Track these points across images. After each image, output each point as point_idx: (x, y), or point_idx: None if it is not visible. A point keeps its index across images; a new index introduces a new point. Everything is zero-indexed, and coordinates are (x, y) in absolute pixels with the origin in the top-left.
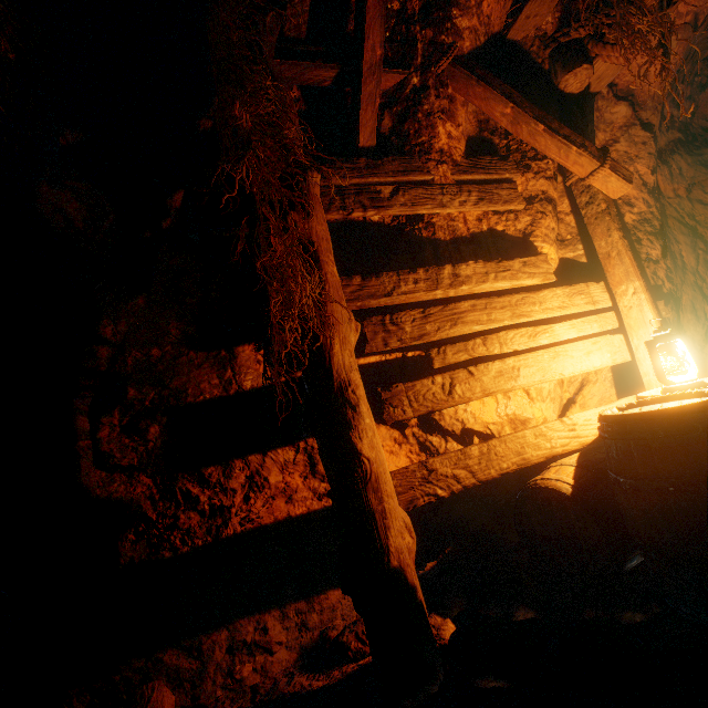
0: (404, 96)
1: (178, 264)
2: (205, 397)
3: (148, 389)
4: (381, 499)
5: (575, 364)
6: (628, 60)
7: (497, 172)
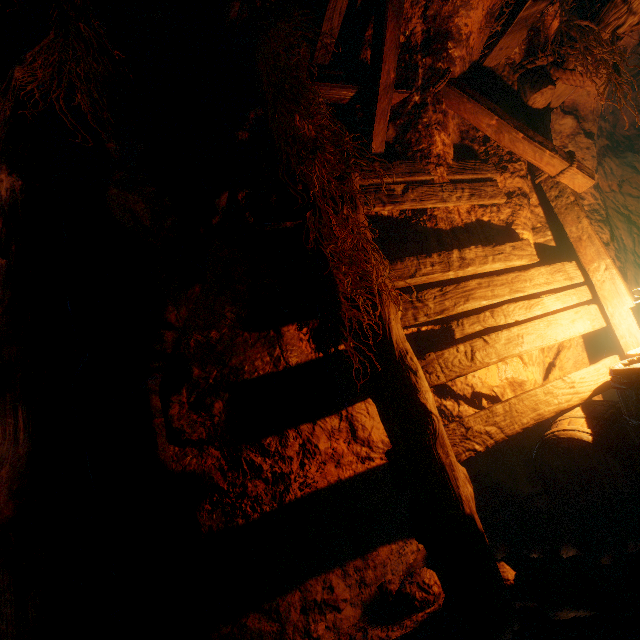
0: (406, 111)
1: (227, 256)
2: (259, 373)
3: (211, 368)
4: (447, 453)
5: (565, 331)
6: (583, 82)
7: (481, 172)
